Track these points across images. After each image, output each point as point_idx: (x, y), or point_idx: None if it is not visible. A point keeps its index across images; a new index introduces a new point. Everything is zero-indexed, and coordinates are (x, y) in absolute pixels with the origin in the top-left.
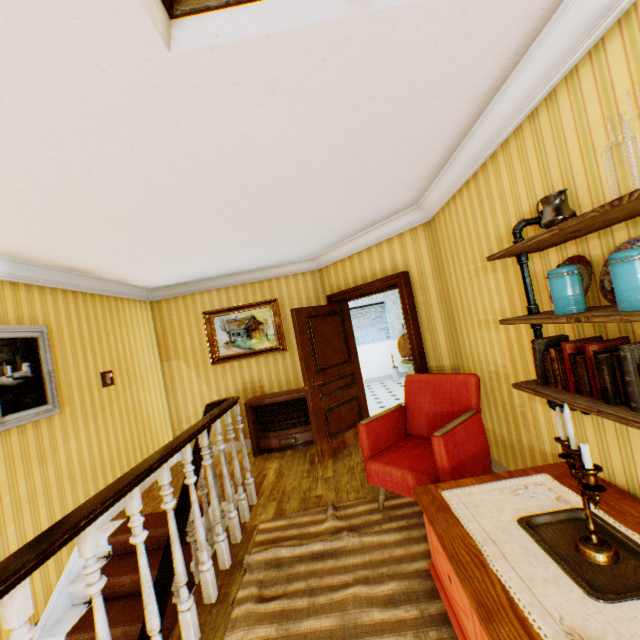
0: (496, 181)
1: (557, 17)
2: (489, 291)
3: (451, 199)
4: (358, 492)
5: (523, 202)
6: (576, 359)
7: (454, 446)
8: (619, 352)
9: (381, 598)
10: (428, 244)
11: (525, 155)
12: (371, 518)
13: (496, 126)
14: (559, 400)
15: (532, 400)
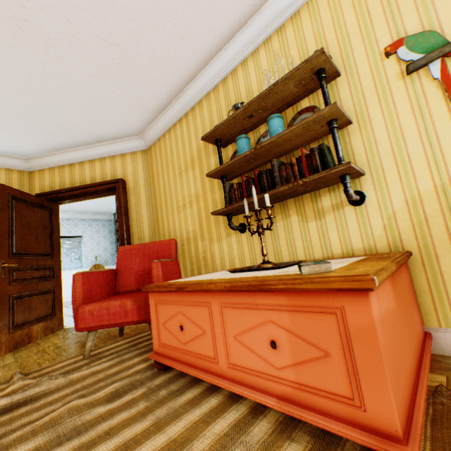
0: (201, 115)
1: (243, 30)
2: (189, 183)
3: (168, 131)
4: (55, 359)
5: (216, 124)
6: (249, 180)
7: (167, 272)
8: (272, 163)
9: (104, 398)
10: (144, 164)
11: (219, 99)
12: (77, 365)
13: (205, 83)
14: (243, 202)
15: (212, 243)
